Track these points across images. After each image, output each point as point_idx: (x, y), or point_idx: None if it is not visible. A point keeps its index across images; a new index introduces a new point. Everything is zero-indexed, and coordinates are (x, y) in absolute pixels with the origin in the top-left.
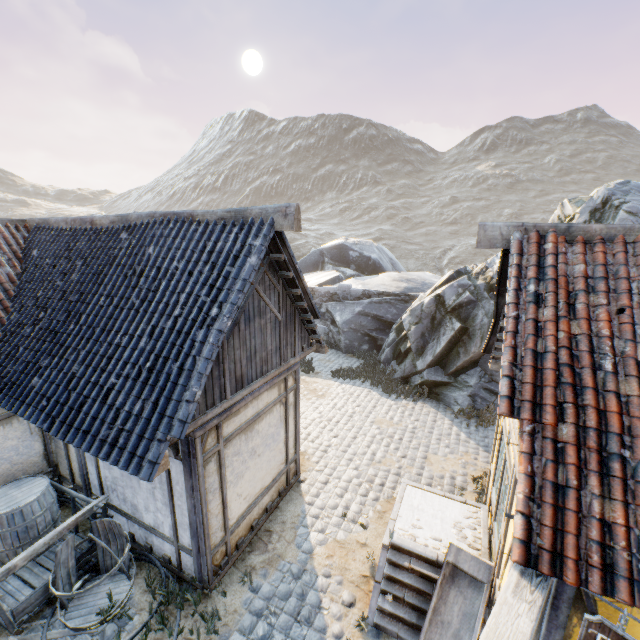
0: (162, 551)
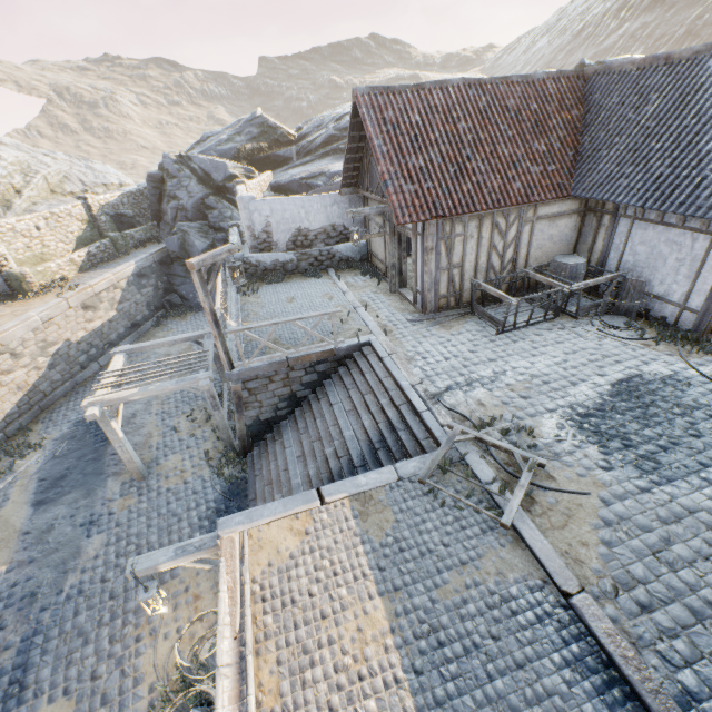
0: (659, 314)
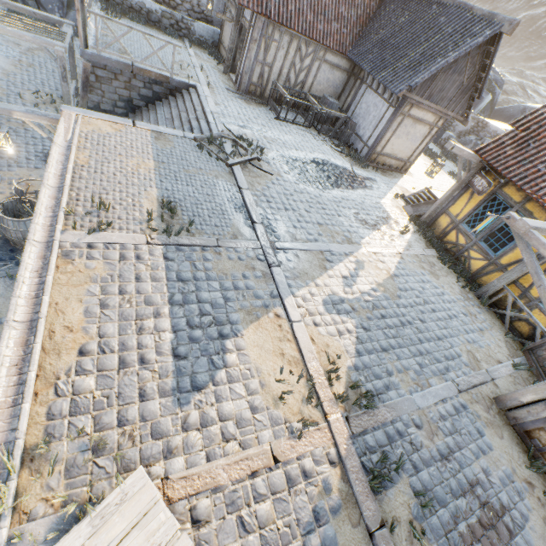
0: (356, 147)
